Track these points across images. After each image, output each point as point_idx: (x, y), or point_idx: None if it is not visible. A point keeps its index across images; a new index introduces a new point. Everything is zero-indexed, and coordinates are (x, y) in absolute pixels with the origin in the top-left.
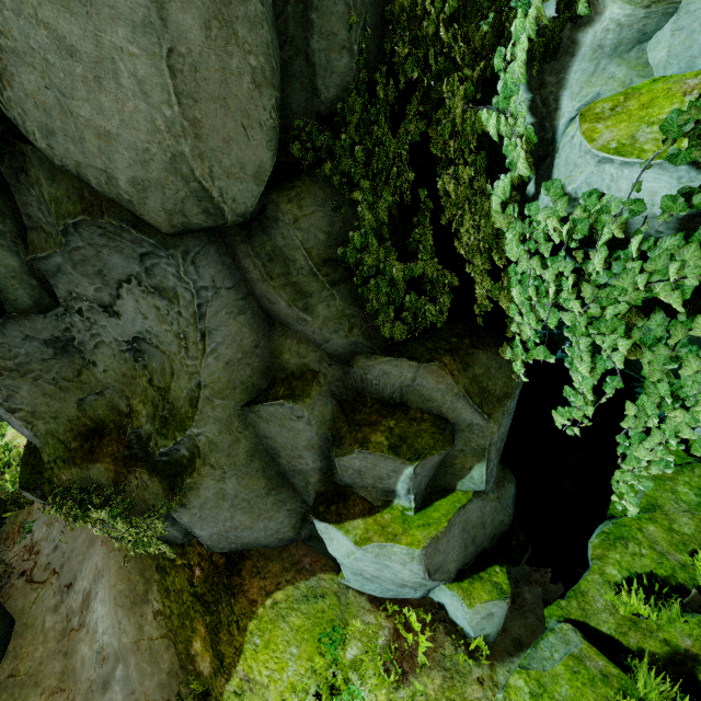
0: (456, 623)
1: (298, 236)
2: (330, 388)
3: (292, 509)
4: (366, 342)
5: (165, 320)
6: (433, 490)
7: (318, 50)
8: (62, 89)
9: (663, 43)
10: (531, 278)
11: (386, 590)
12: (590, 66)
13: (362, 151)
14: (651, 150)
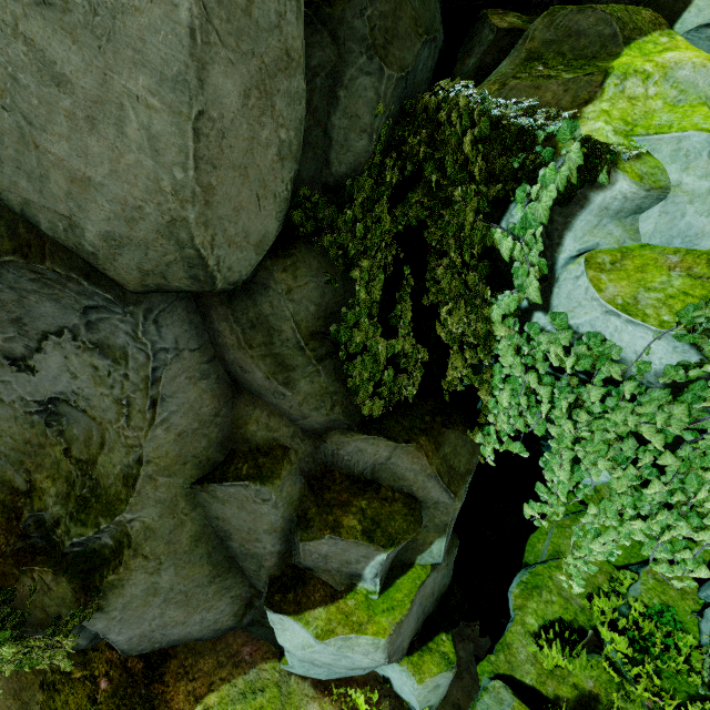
0: (400, 697)
1: (289, 307)
2: (300, 465)
3: (237, 595)
4: (345, 419)
5: (104, 382)
6: (393, 565)
7: (338, 126)
8: (31, 116)
9: (652, 219)
10: (523, 387)
11: (333, 673)
12: (595, 220)
13: (361, 227)
14: (652, 316)
